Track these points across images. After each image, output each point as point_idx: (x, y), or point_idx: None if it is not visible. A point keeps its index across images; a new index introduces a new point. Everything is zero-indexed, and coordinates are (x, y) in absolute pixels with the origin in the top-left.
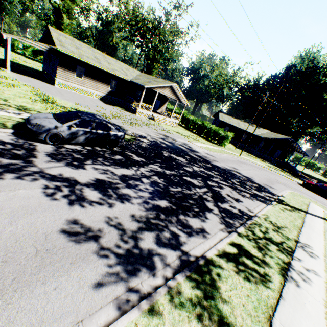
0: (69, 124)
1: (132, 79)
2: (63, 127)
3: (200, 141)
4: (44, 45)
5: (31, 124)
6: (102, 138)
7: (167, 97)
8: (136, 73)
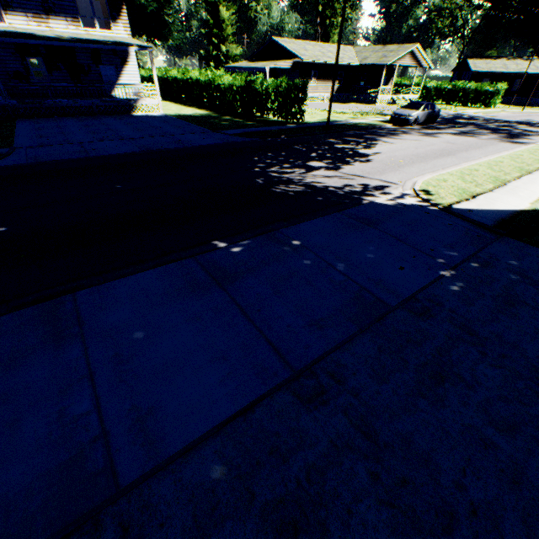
0: (420, 110)
1: (359, 62)
2: (419, 113)
3: (461, 109)
4: (289, 62)
5: (404, 116)
6: (431, 116)
7: (393, 68)
8: (352, 51)
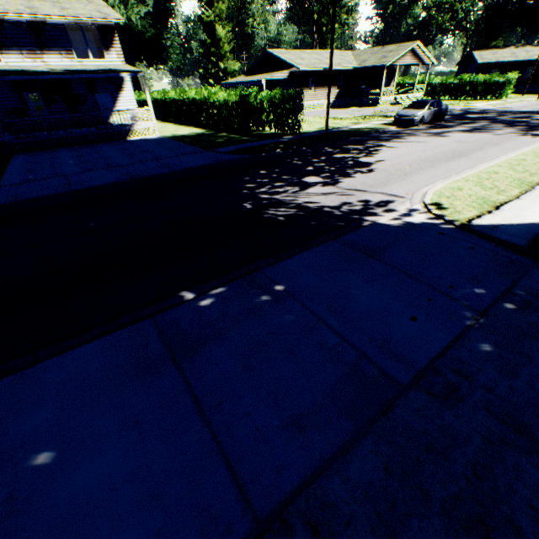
0: (426, 109)
1: (358, 65)
2: (424, 112)
3: (470, 104)
4: (285, 72)
5: (408, 117)
6: (438, 114)
7: (394, 68)
8: (350, 56)
